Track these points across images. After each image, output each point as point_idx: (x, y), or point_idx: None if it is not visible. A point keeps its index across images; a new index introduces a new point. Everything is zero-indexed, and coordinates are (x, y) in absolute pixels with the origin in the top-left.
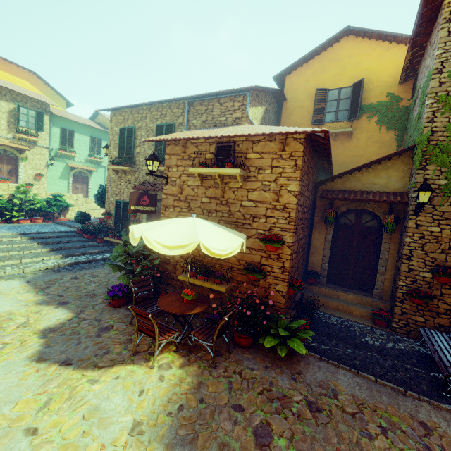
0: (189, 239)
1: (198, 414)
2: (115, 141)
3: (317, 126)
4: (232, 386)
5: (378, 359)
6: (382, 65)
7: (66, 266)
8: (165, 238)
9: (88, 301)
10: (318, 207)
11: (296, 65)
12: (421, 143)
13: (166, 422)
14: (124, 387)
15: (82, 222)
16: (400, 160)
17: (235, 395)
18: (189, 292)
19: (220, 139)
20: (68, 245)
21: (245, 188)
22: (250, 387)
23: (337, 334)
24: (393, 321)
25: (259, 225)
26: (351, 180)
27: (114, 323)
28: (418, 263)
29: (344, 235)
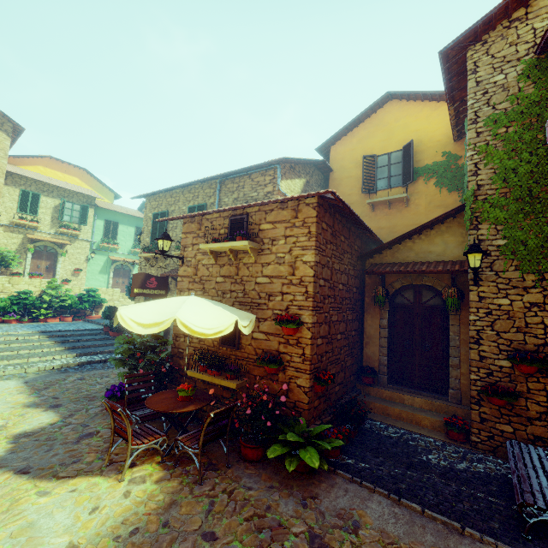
0: (168, 315)
1: (153, 541)
2: (148, 228)
3: (369, 195)
4: (212, 508)
5: (437, 484)
6: (433, 125)
7: (76, 366)
8: (144, 316)
9: (84, 404)
10: (367, 285)
11: (339, 134)
12: (467, 199)
13: (108, 547)
14: (76, 502)
15: (110, 318)
16: (456, 222)
17: (212, 520)
18: (186, 387)
19: (234, 212)
20: (88, 343)
21: (259, 263)
22: (236, 511)
23: (389, 449)
24: (472, 433)
25: (275, 305)
26: (403, 250)
27: (102, 429)
28: (491, 347)
29: (403, 318)
